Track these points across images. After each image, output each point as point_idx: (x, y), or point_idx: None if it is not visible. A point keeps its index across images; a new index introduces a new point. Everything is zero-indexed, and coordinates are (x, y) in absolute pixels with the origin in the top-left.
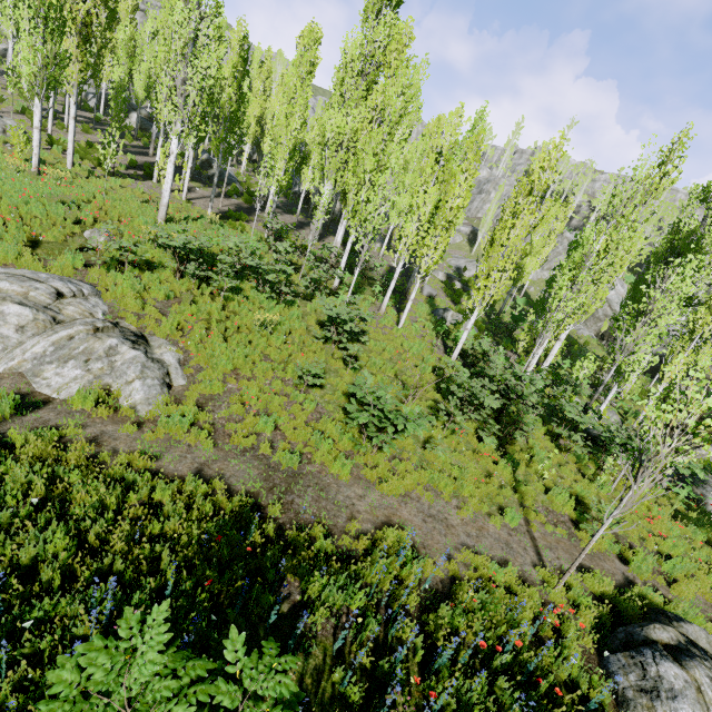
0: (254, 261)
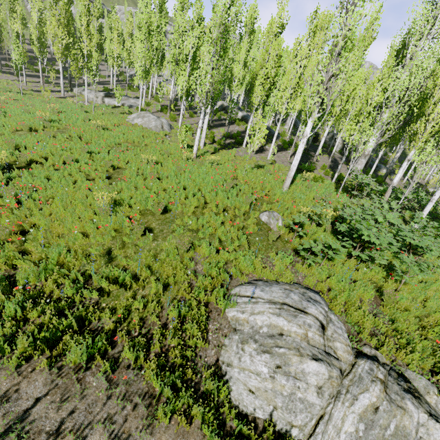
0: (422, 242)
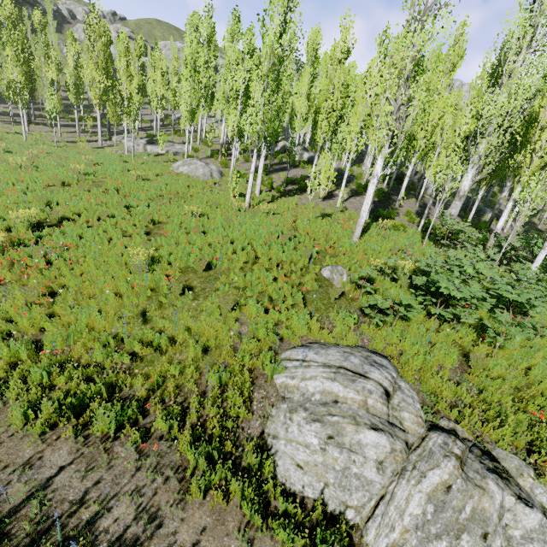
0: (522, 296)
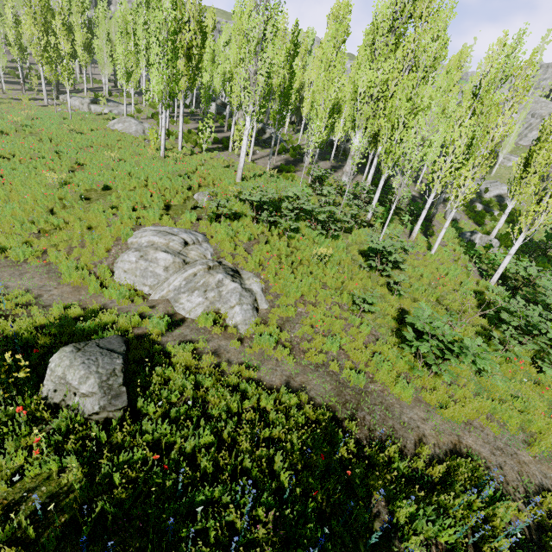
0: (309, 206)
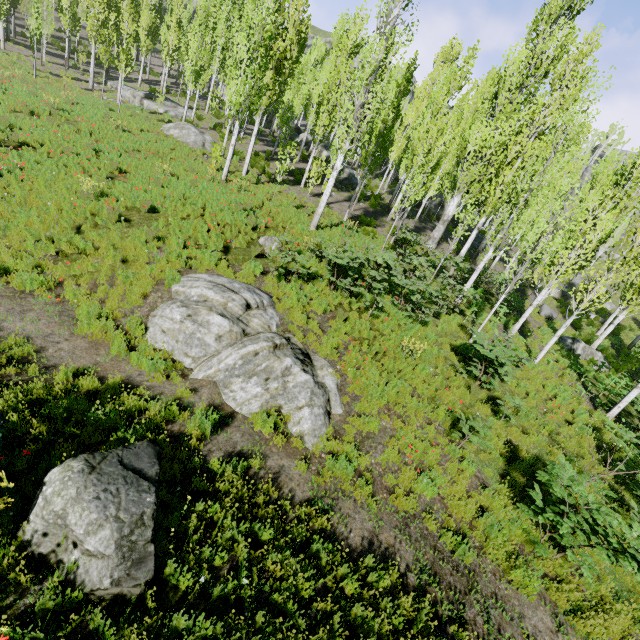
0: (403, 281)
